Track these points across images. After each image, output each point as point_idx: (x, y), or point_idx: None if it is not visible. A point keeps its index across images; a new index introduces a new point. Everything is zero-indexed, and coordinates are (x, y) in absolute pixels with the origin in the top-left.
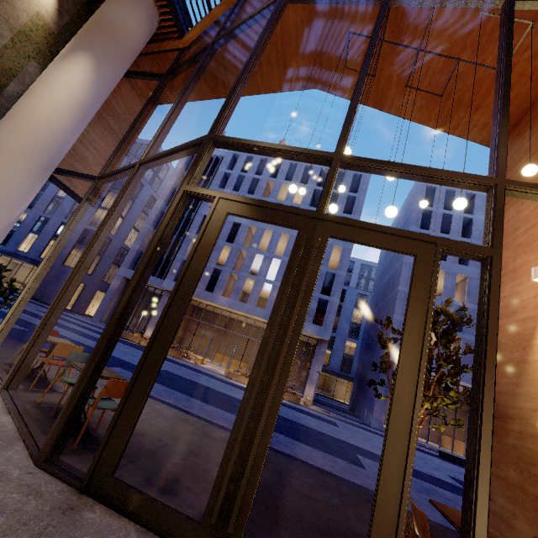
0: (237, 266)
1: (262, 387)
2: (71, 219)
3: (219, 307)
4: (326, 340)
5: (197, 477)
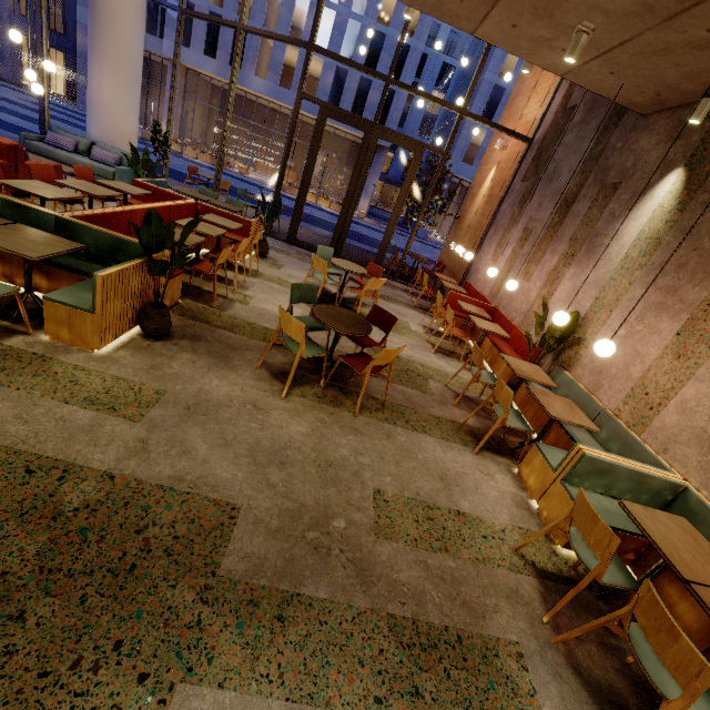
0: (269, 17)
1: (347, 209)
2: (175, 65)
3: (253, 93)
4: (387, 147)
5: (316, 245)
